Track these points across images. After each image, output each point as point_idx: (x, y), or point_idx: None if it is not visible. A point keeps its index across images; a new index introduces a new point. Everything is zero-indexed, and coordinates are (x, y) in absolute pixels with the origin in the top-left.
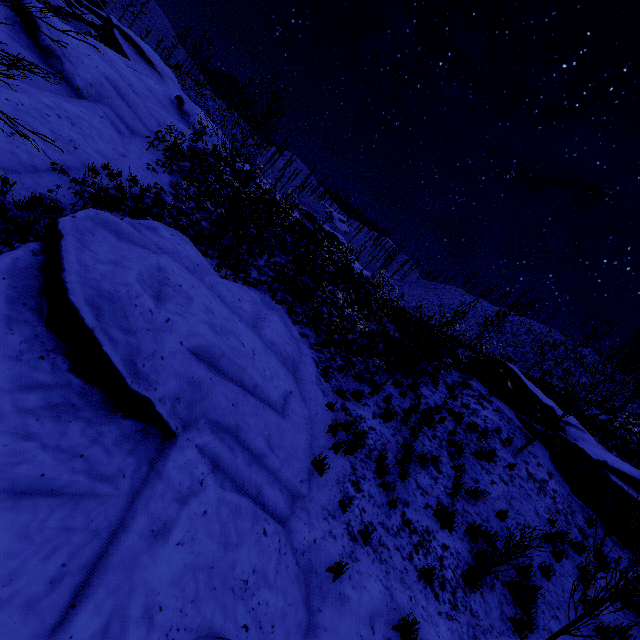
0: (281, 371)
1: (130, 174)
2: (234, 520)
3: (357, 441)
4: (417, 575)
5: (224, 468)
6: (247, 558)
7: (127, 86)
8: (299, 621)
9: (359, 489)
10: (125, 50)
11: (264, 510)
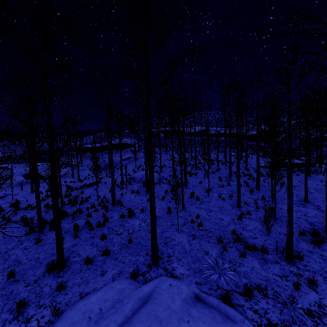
0: None
1: None
2: None
3: None
4: None
5: None
6: None
7: None
8: None
9: None
10: None
11: None
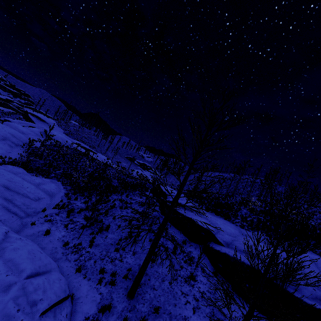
0: (42, 193)
1: (9, 156)
2: (2, 213)
3: (63, 205)
4: (64, 227)
5: (4, 206)
6: (3, 218)
7: (19, 132)
8: (16, 230)
9: (58, 215)
10: (32, 119)
11: (16, 215)
